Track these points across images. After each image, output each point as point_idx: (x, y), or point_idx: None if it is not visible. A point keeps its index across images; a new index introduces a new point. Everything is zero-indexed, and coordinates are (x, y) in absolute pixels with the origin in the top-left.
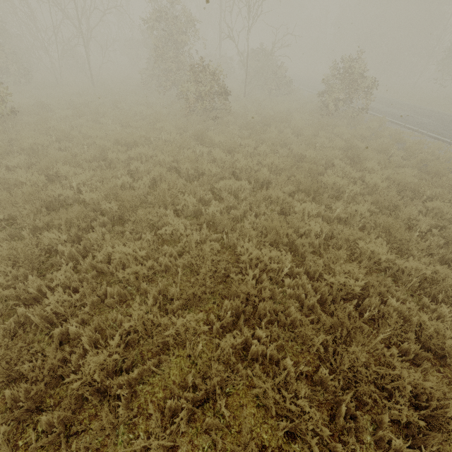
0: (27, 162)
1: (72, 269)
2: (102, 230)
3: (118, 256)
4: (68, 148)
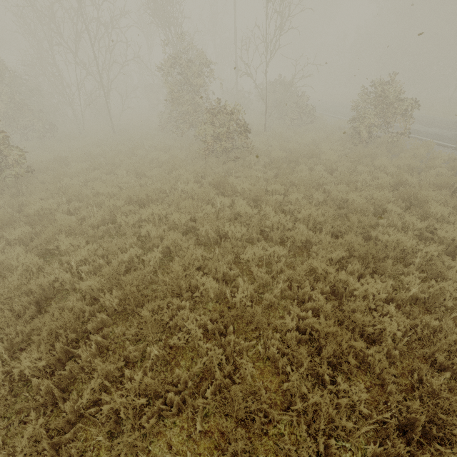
0: (31, 231)
1: (51, 409)
2: (96, 338)
3: (107, 408)
4: (76, 210)
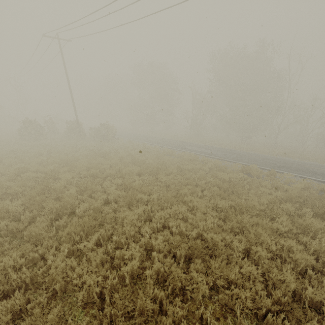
0: None
1: None
2: None
3: None
4: None
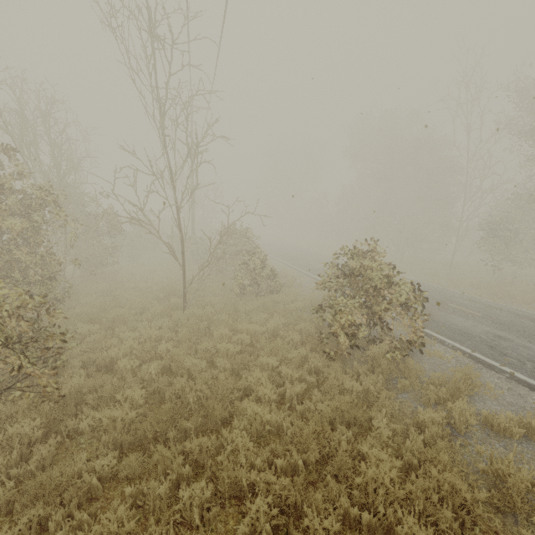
0: None
1: None
2: None
3: None
4: None
